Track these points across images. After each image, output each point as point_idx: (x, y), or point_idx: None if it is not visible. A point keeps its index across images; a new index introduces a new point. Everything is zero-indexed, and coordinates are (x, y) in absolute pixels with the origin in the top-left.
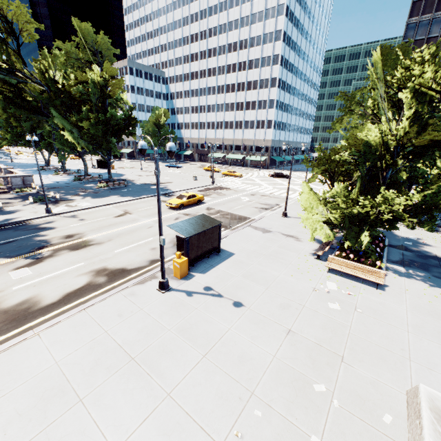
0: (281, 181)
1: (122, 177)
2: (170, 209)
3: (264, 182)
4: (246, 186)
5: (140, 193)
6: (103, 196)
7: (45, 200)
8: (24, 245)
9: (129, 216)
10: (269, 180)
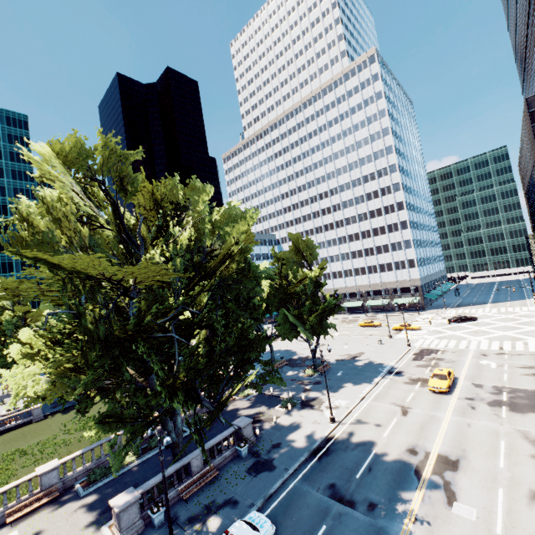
0: (475, 327)
1: (298, 354)
2: (437, 393)
3: (458, 332)
4: (451, 342)
5: (363, 375)
6: (336, 387)
7: (330, 407)
8: (392, 471)
9: (416, 412)
10: (457, 327)
